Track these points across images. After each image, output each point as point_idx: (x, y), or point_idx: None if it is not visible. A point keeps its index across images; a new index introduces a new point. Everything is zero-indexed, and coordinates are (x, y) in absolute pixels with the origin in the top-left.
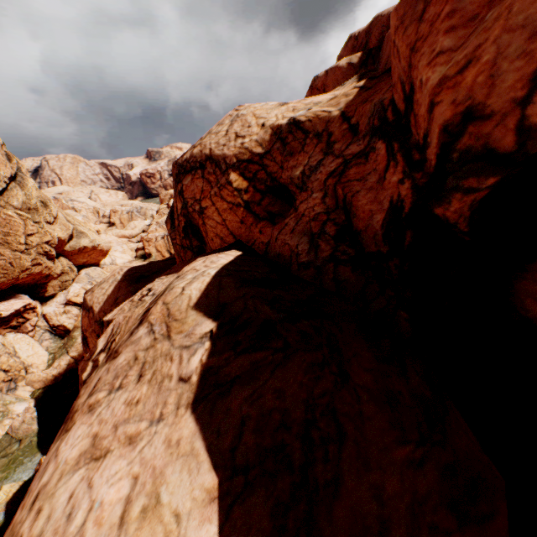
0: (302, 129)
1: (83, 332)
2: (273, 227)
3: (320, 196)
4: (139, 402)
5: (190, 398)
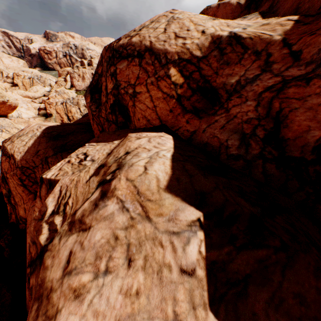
0: (242, 44)
1: (2, 173)
2: (199, 120)
3: (254, 105)
4: (140, 294)
5: (205, 298)
